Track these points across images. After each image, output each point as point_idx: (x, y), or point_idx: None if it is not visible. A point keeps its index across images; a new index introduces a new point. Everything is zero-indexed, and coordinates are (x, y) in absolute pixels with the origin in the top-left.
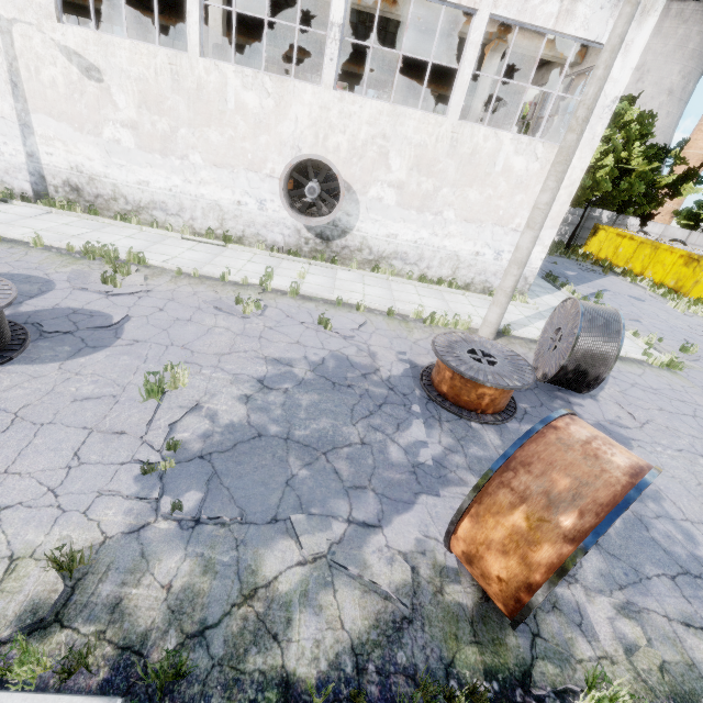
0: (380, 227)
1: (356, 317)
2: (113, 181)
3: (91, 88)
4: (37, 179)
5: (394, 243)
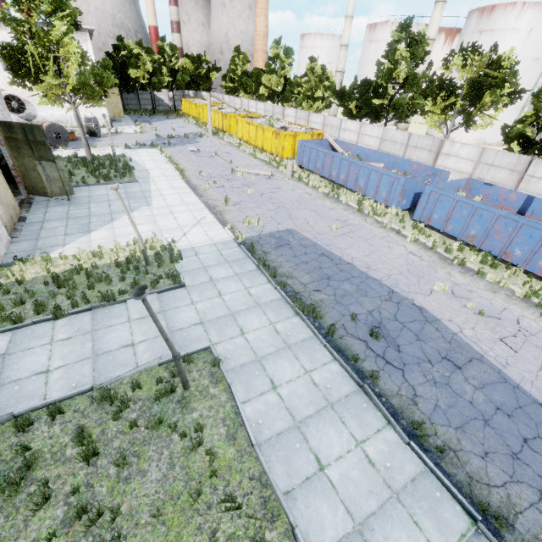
0: (47, 113)
1: None
2: None
3: None
4: None
5: (55, 117)
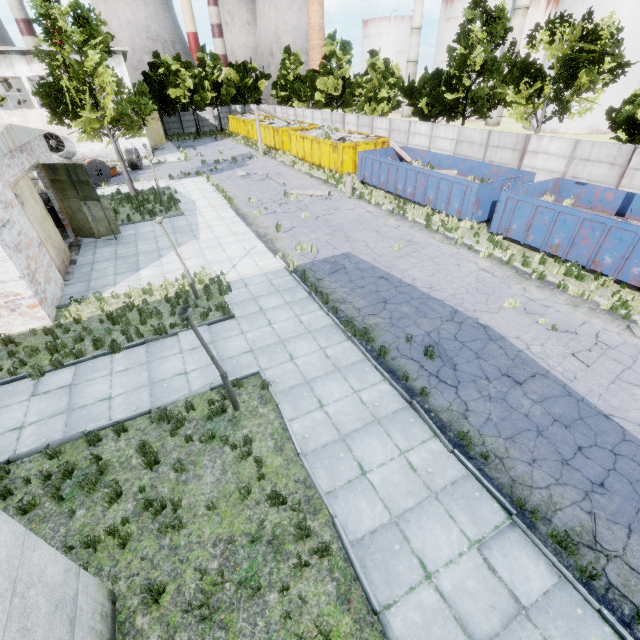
0: (86, 148)
1: None
2: None
3: None
4: None
5: (95, 152)
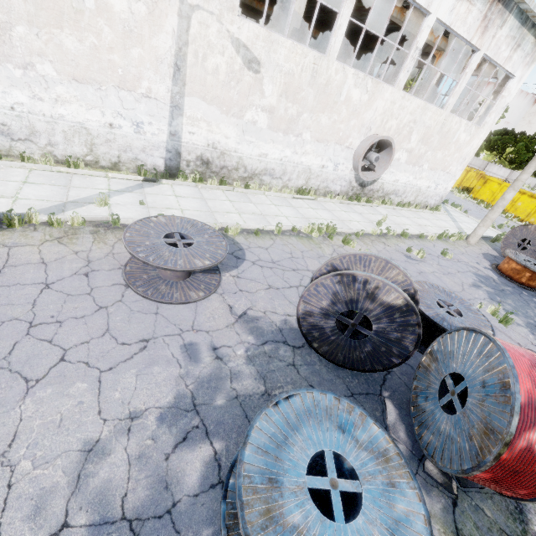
0: (392, 176)
1: (441, 246)
2: (240, 155)
3: (247, 77)
4: (172, 155)
5: (396, 185)
